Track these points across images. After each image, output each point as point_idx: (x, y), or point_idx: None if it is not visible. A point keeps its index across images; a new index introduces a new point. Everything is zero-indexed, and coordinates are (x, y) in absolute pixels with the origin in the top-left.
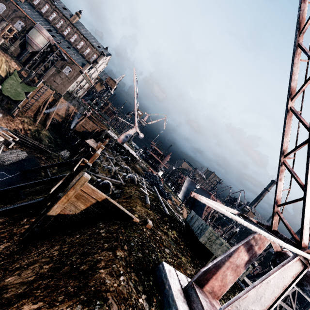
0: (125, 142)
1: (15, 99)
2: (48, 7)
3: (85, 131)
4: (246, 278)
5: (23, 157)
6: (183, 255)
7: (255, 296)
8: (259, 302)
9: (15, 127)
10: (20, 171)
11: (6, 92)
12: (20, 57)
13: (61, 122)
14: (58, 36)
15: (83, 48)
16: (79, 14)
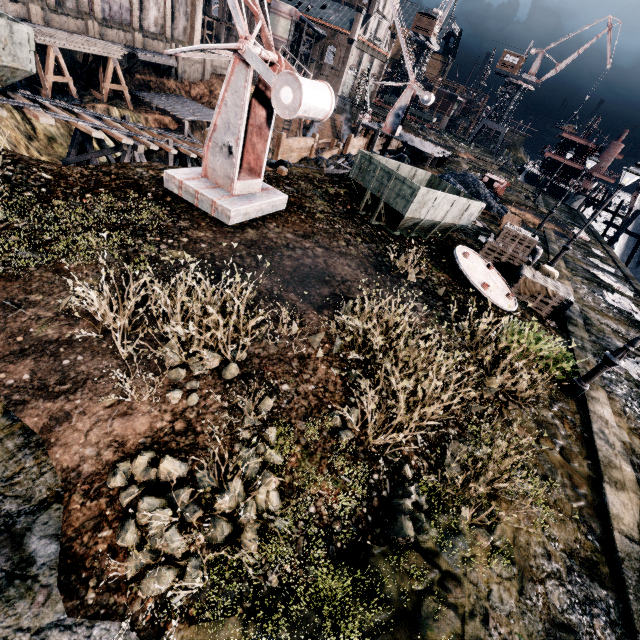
0: (397, 128)
1: None
2: None
3: None
4: (545, 278)
5: None
6: (328, 202)
7: (223, 125)
8: (230, 132)
9: None
10: None
11: None
12: None
13: None
14: None
15: None
16: None
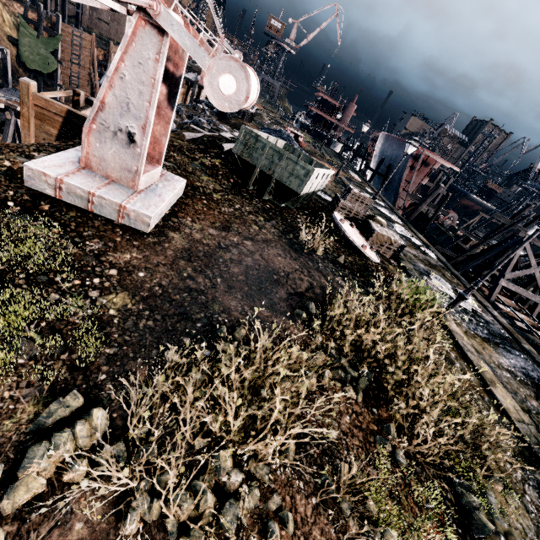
0: None
1: (46, 71)
2: None
3: None
4: (384, 229)
5: None
6: (212, 177)
7: (118, 105)
8: (130, 114)
9: None
10: None
11: (30, 64)
12: None
13: None
14: None
15: None
16: None
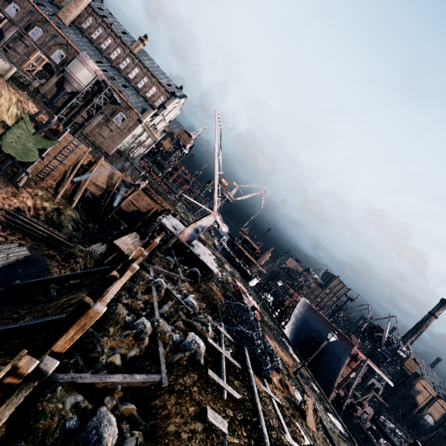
0: (194, 240)
1: (21, 159)
2: (101, 32)
3: (135, 212)
4: None
5: (20, 257)
6: None
7: None
8: None
9: (19, 204)
10: (2, 287)
11: (8, 148)
12: (53, 99)
13: (99, 197)
14: (111, 71)
15: (146, 87)
16: (143, 40)
